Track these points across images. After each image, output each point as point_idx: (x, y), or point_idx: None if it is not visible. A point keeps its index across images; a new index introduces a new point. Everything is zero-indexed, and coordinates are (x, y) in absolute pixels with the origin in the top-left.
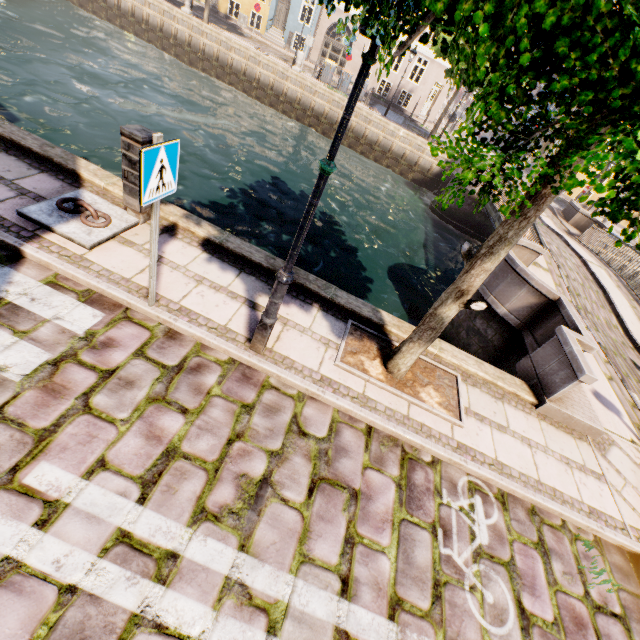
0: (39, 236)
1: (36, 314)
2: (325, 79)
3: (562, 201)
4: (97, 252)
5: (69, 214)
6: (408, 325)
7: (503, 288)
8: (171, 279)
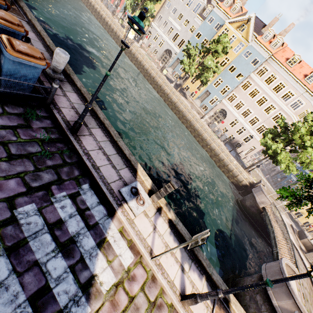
0: (122, 204)
1: (114, 250)
2: (211, 127)
3: (296, 222)
4: (137, 218)
5: (133, 195)
6: (239, 305)
7: (278, 291)
8: (158, 242)
